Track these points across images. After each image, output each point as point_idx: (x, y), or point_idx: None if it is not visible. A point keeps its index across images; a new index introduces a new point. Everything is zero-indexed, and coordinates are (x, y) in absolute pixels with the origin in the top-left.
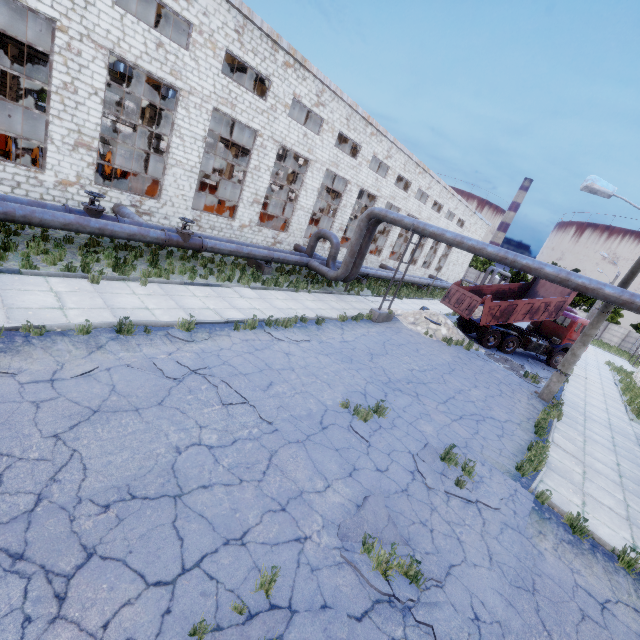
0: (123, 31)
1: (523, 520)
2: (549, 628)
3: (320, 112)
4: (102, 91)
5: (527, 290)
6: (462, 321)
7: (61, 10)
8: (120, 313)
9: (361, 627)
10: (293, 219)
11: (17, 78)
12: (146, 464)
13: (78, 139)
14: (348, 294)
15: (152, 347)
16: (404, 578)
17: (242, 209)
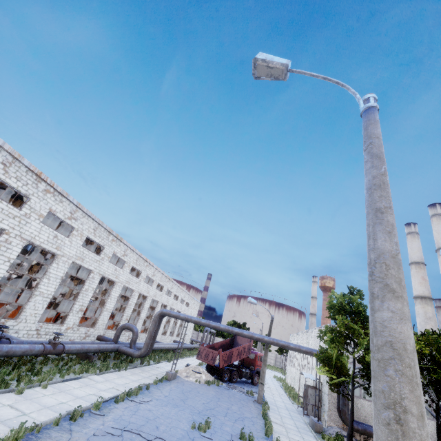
0: (39, 232)
1: None
2: None
3: (124, 258)
4: (13, 259)
5: (233, 341)
6: (209, 368)
7: (12, 225)
8: (55, 409)
9: None
10: (100, 317)
11: None
12: None
13: None
14: (144, 365)
15: (92, 423)
16: None
17: (71, 316)
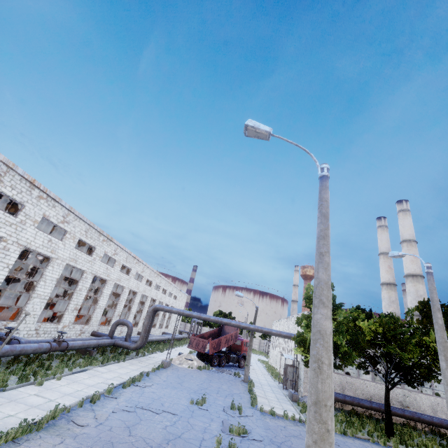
0: (35, 237)
1: (260, 417)
2: (276, 433)
3: (115, 257)
4: (12, 265)
5: (221, 330)
6: (200, 355)
7: (9, 233)
8: (74, 395)
9: (242, 444)
10: (94, 315)
11: None
12: (162, 433)
13: None
14: (139, 356)
15: (109, 404)
16: (243, 434)
17: (66, 315)
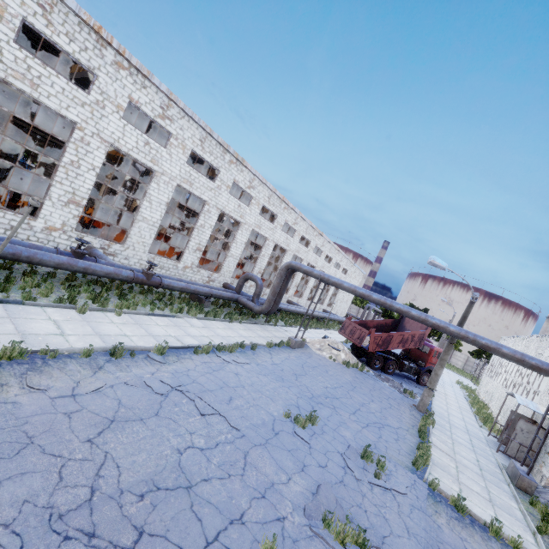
0: (123, 133)
1: (424, 503)
2: None
3: (251, 192)
4: (99, 168)
5: (398, 324)
6: (354, 348)
7: (83, 118)
8: (107, 339)
9: None
10: (225, 263)
11: (5, 140)
12: (160, 463)
13: (71, 198)
14: (268, 324)
15: (138, 368)
16: (355, 546)
17: (187, 254)
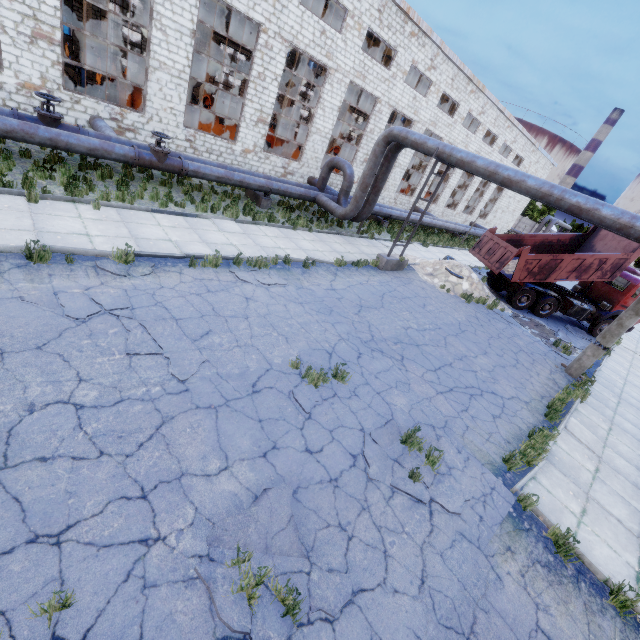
0: None
1: (489, 530)
2: None
3: None
4: None
5: (581, 243)
6: (492, 276)
7: None
8: (47, 237)
9: None
10: (307, 145)
11: None
12: None
13: (35, 28)
14: (360, 237)
15: (68, 279)
16: (280, 606)
17: (244, 130)
